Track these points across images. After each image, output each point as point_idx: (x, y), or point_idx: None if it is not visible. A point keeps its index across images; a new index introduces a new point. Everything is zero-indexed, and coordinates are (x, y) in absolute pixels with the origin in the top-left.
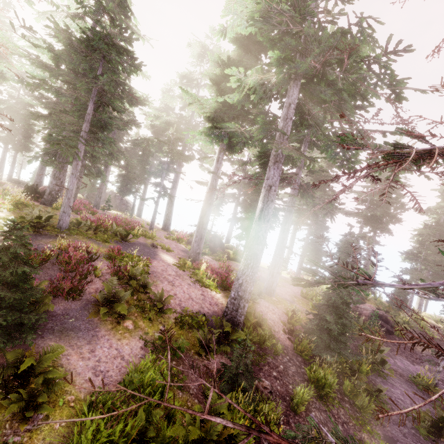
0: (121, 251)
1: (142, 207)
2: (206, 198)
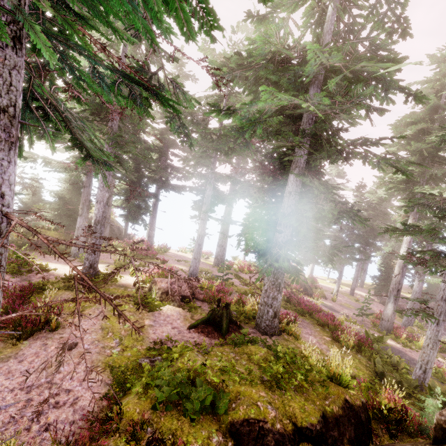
0: (440, 373)
1: (153, 233)
2: (402, 271)
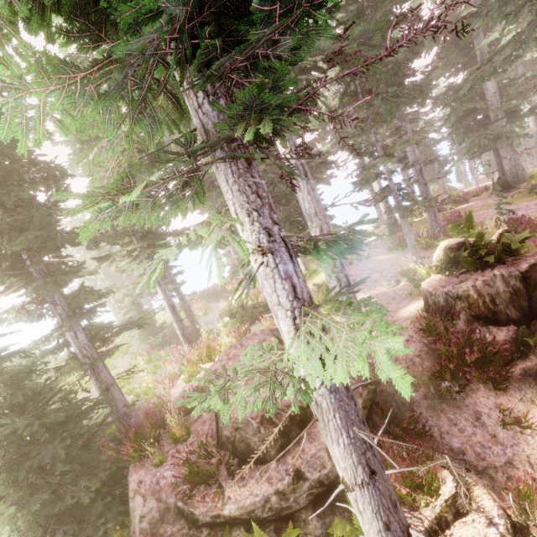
0: None
1: None
2: (536, 123)
